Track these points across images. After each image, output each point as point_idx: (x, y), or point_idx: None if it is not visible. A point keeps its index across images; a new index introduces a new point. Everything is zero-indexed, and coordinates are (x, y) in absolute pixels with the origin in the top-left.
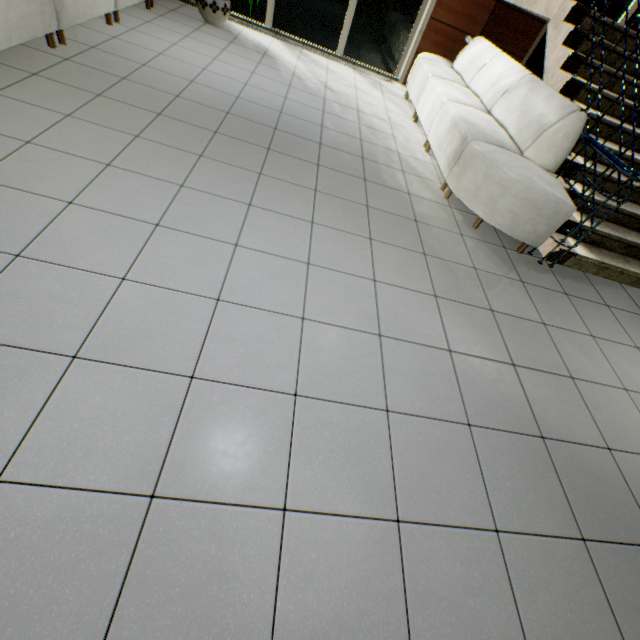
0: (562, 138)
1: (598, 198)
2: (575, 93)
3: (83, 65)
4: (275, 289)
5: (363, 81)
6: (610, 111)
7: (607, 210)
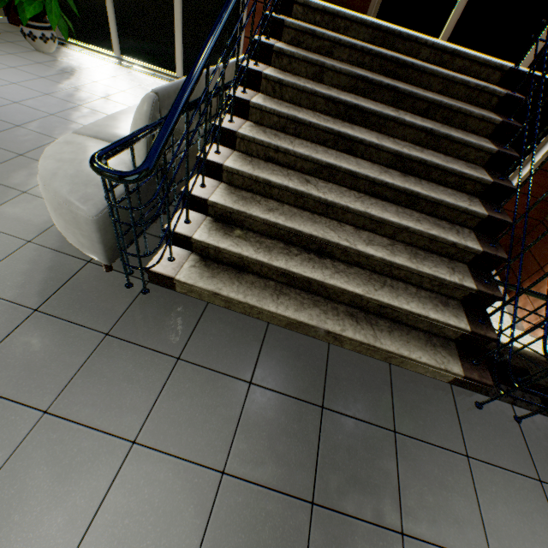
0: (135, 126)
1: (240, 206)
2: (258, 84)
3: None
4: None
5: None
6: (311, 104)
7: (261, 223)
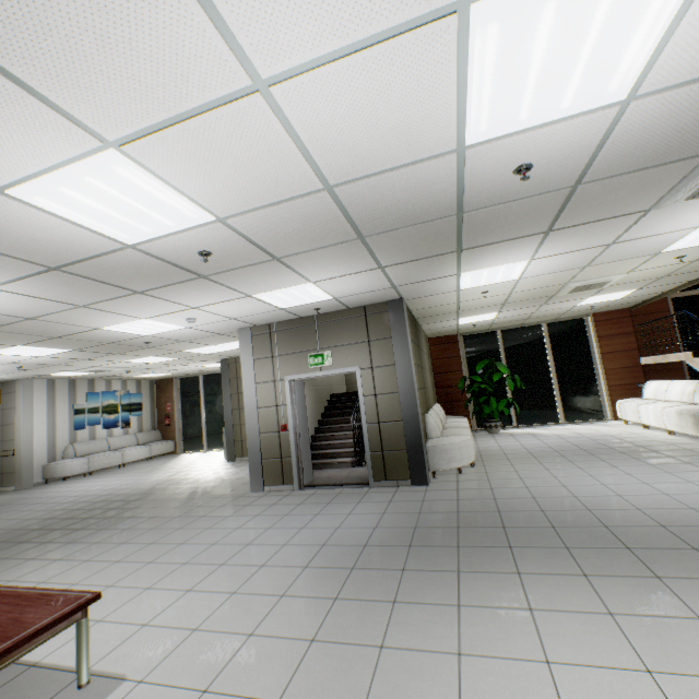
0: None
1: None
2: None
3: (487, 455)
4: (663, 478)
5: (590, 426)
6: None
7: None
